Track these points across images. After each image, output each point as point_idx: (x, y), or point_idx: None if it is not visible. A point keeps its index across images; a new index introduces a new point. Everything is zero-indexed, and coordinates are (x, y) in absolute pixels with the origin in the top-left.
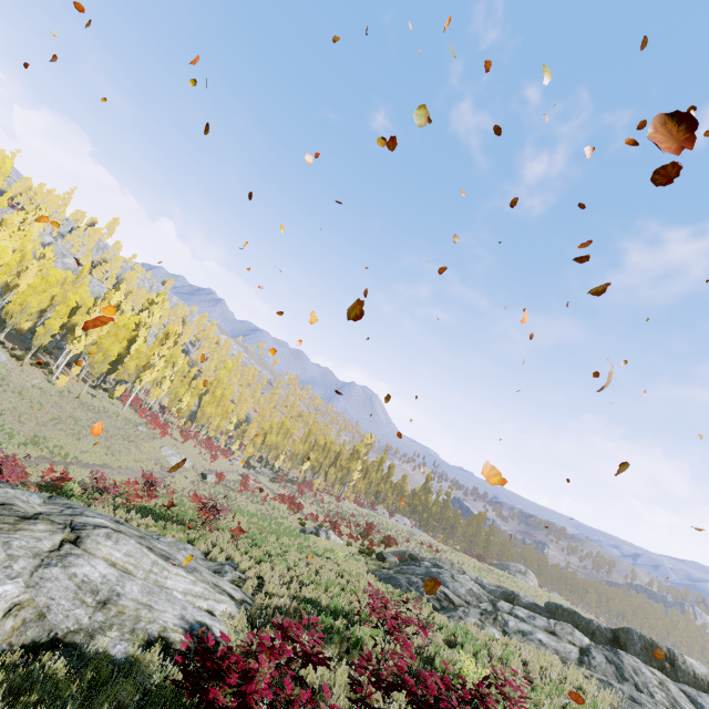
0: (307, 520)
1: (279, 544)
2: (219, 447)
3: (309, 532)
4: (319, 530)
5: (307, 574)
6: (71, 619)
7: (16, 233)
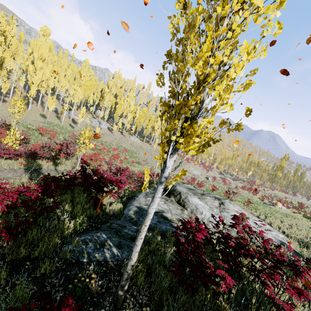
0: (264, 198)
1: (265, 209)
2: (207, 166)
3: (268, 204)
4: (273, 204)
5: (295, 225)
6: None
7: (133, 98)
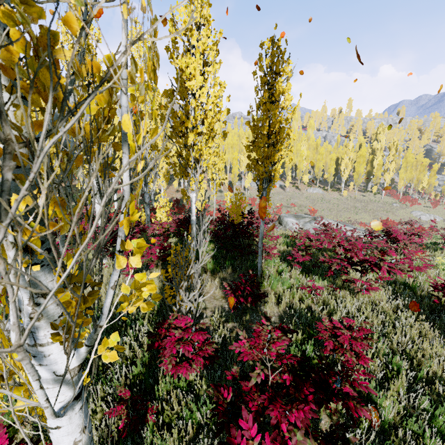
0: None
1: None
2: None
3: None
4: None
5: None
6: (311, 232)
7: (303, 143)
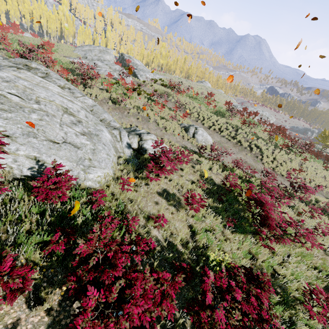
0: None
1: None
2: None
3: None
4: None
5: None
6: None
7: None
